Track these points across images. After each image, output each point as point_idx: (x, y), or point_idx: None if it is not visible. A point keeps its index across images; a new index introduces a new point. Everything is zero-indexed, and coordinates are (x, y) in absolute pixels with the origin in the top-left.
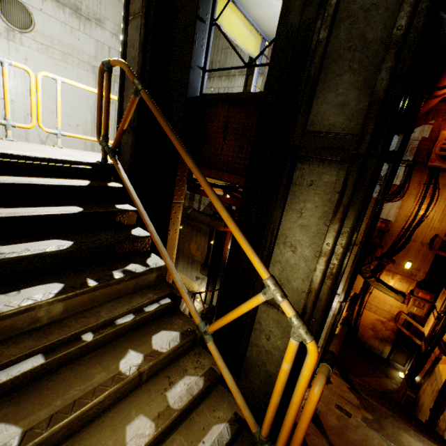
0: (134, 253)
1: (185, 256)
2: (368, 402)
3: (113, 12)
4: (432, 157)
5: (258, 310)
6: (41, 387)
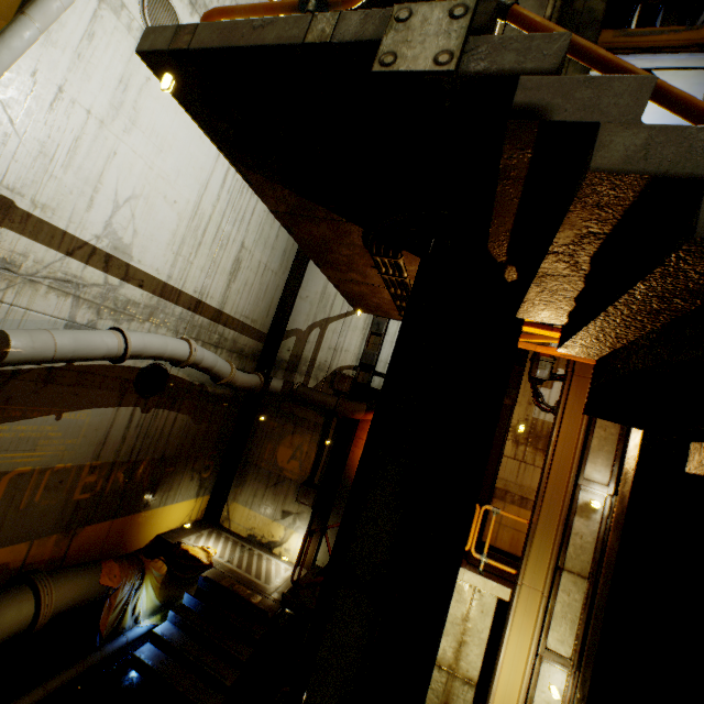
0: None
1: (261, 471)
2: None
3: None
4: None
5: None
6: None
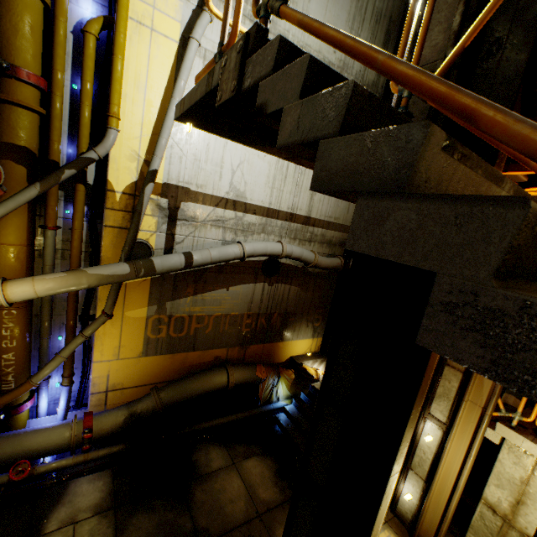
0: None
1: None
2: None
3: (314, 38)
4: None
5: None
6: None
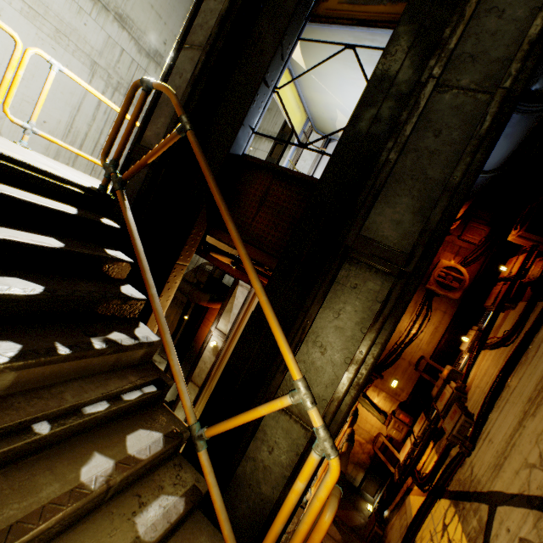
0: (118, 317)
1: None
2: (350, 537)
3: (141, 15)
4: (431, 280)
5: (266, 415)
6: None
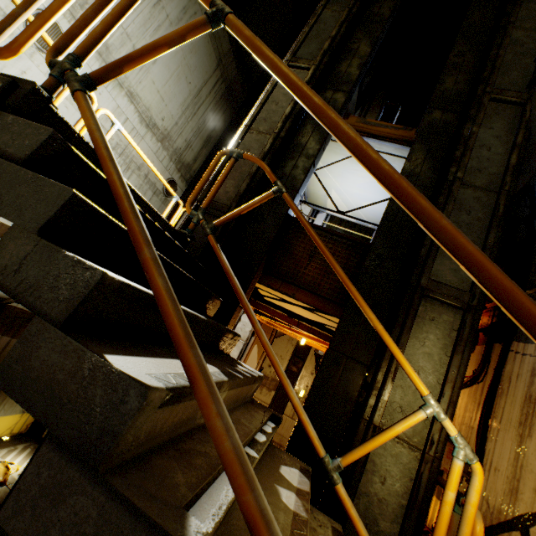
0: (224, 353)
1: None
2: None
3: (148, 95)
4: None
5: None
6: (235, 528)
